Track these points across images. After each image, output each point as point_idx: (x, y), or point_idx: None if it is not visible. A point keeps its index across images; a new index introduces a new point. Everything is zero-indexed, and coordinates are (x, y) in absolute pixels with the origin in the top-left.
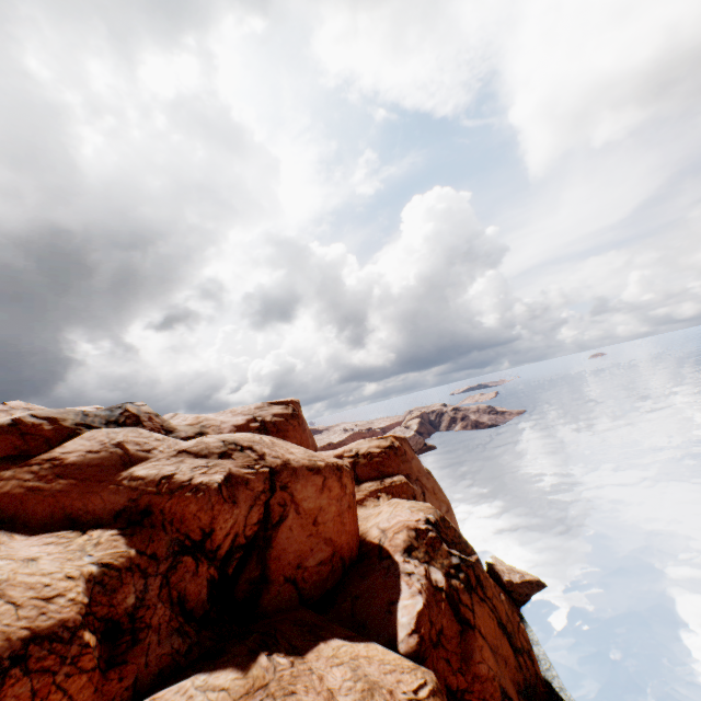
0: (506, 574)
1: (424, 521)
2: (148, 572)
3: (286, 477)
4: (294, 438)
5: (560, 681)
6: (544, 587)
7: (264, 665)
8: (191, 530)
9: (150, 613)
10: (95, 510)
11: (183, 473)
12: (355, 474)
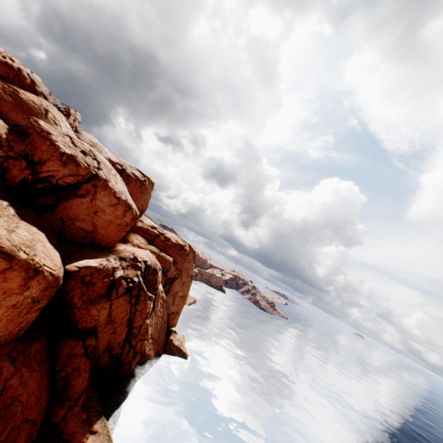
0: (175, 338)
1: (144, 260)
2: (3, 148)
3: (101, 184)
4: (131, 189)
5: (139, 379)
6: (185, 359)
7: (3, 203)
8: (36, 155)
9: None
10: (10, 117)
11: (57, 138)
12: (153, 240)
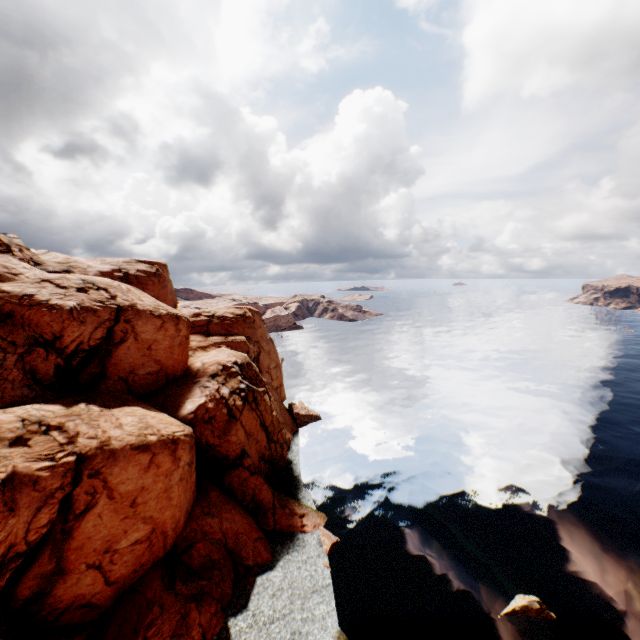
0: (298, 409)
1: (233, 362)
2: (8, 351)
3: (131, 314)
4: (152, 291)
5: (298, 462)
6: (320, 420)
7: (82, 408)
8: (45, 333)
9: (8, 373)
10: None
11: (43, 295)
12: (208, 329)
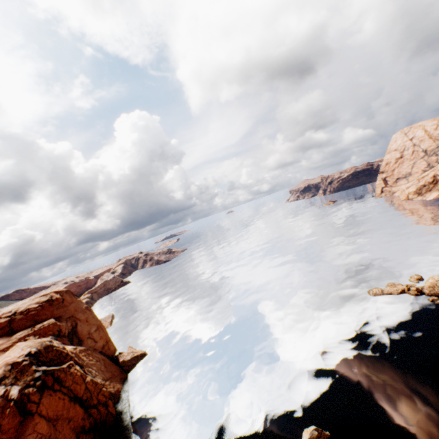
0: (125, 357)
1: (25, 355)
2: None
3: None
4: None
5: (128, 408)
6: (146, 356)
7: None
8: None
9: None
10: None
11: None
12: (11, 328)
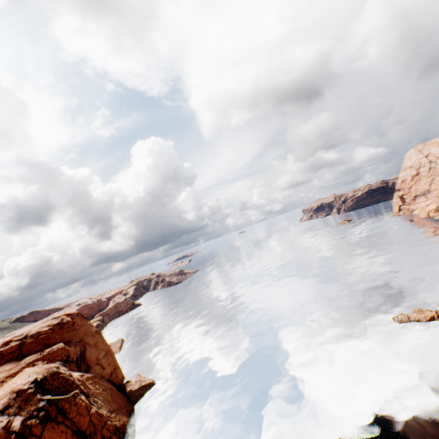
0: (132, 386)
1: (31, 382)
2: None
3: None
4: None
5: None
6: (154, 385)
7: None
8: None
9: None
10: None
11: None
12: (21, 352)
